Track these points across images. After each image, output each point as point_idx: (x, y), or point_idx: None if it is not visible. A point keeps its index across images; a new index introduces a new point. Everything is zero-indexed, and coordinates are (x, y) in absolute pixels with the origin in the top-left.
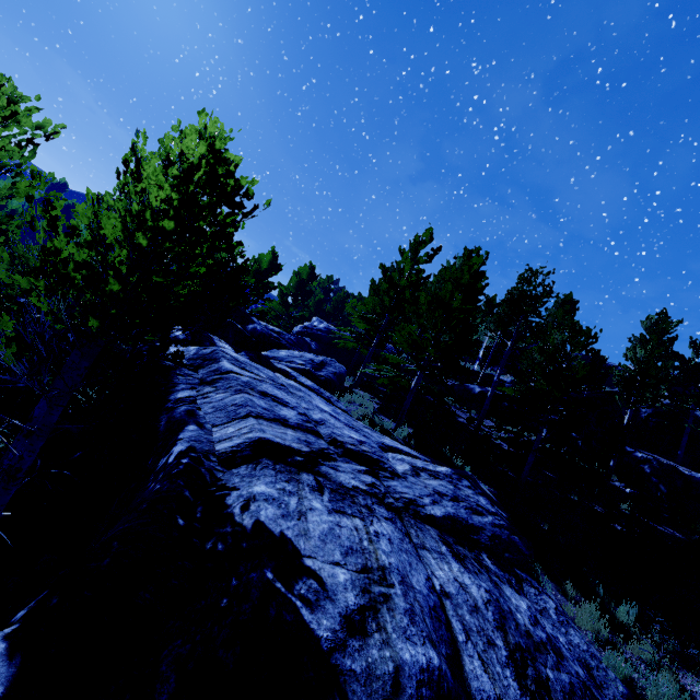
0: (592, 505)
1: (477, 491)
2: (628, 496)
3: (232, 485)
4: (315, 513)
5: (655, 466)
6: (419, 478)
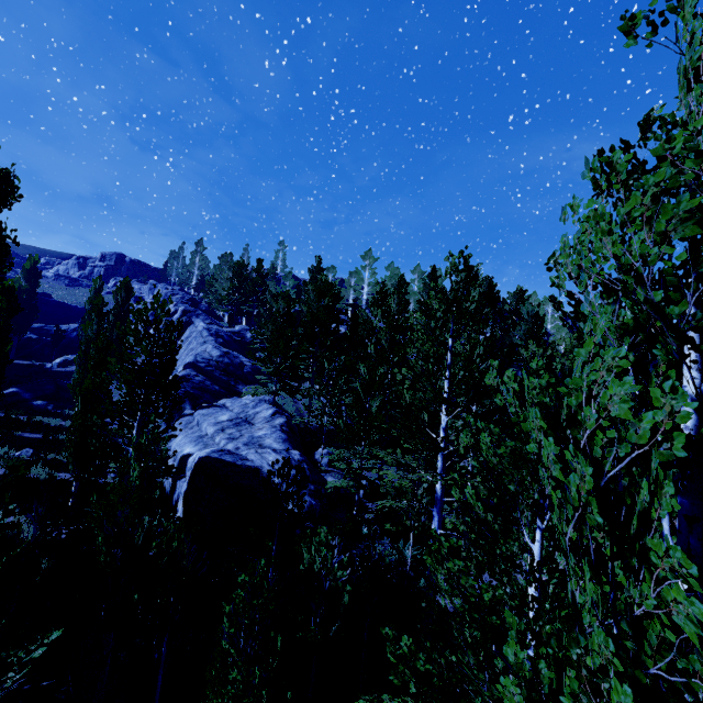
0: None
1: None
2: None
3: None
4: None
5: None
6: None
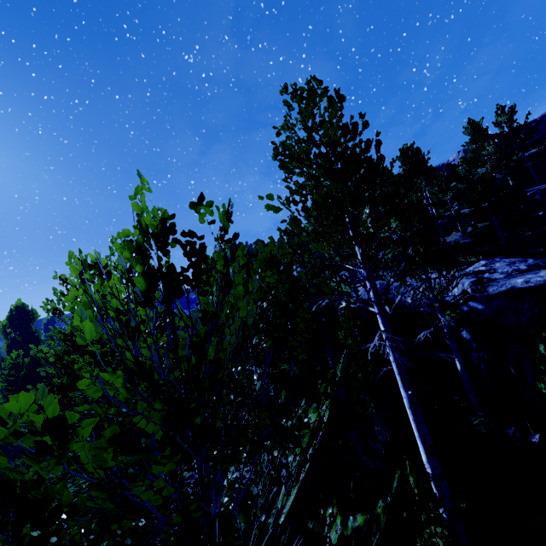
0: (541, 229)
1: (504, 259)
2: (544, 215)
3: (507, 288)
4: (538, 275)
5: (540, 193)
6: (494, 266)
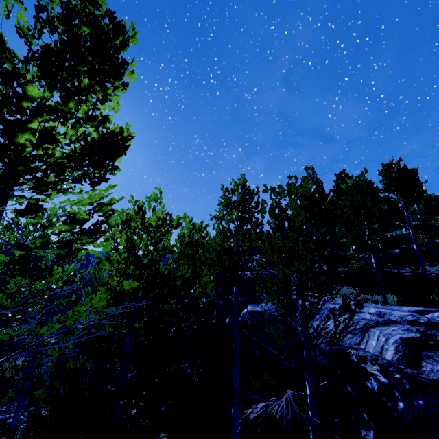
0: None
1: None
2: None
3: None
4: None
5: None
6: None
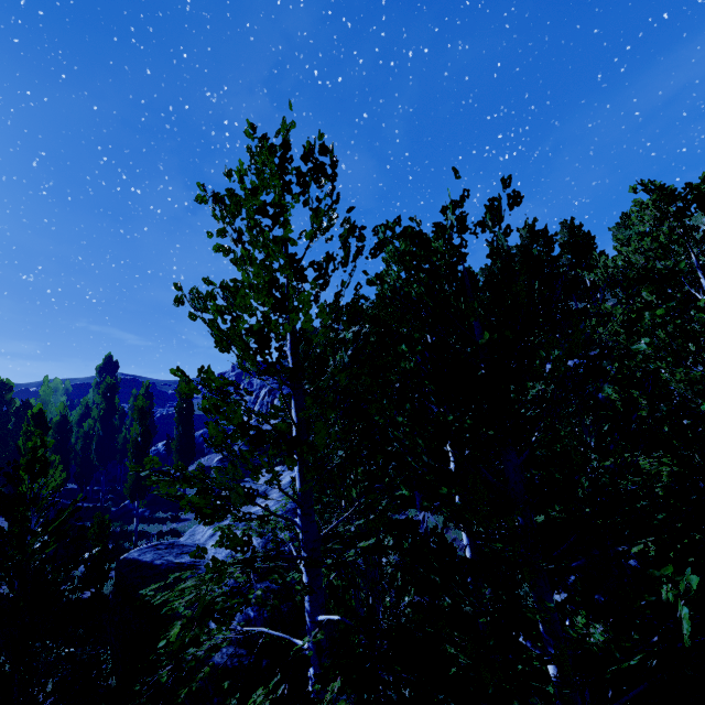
0: None
1: None
2: None
3: None
4: None
5: None
6: None
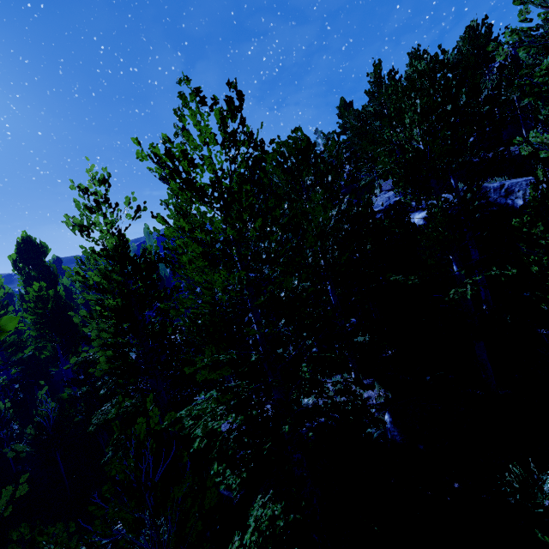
0: None
1: None
2: None
3: None
4: None
5: None
6: None
